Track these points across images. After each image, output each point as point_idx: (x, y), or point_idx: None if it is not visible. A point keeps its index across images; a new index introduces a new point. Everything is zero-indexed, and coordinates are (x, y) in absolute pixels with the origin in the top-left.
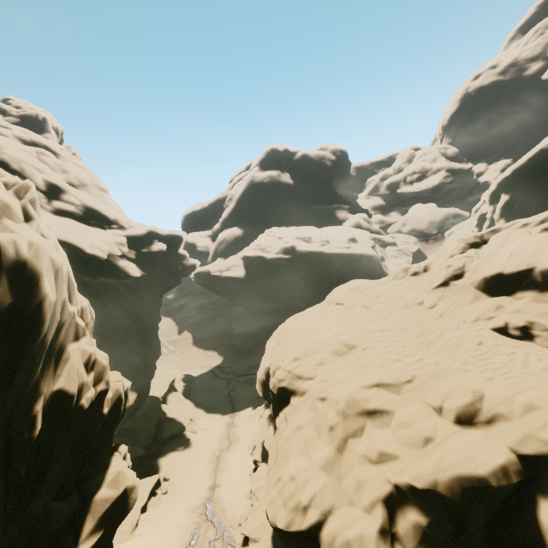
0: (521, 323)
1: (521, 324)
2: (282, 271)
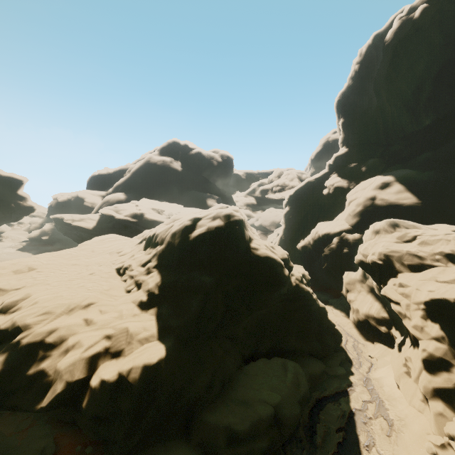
0: (126, 265)
1: (125, 266)
2: (129, 231)
